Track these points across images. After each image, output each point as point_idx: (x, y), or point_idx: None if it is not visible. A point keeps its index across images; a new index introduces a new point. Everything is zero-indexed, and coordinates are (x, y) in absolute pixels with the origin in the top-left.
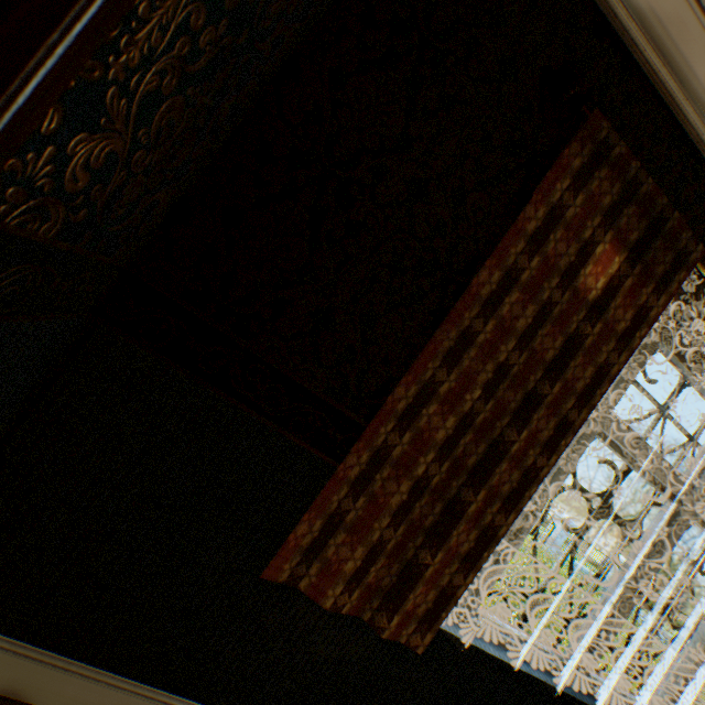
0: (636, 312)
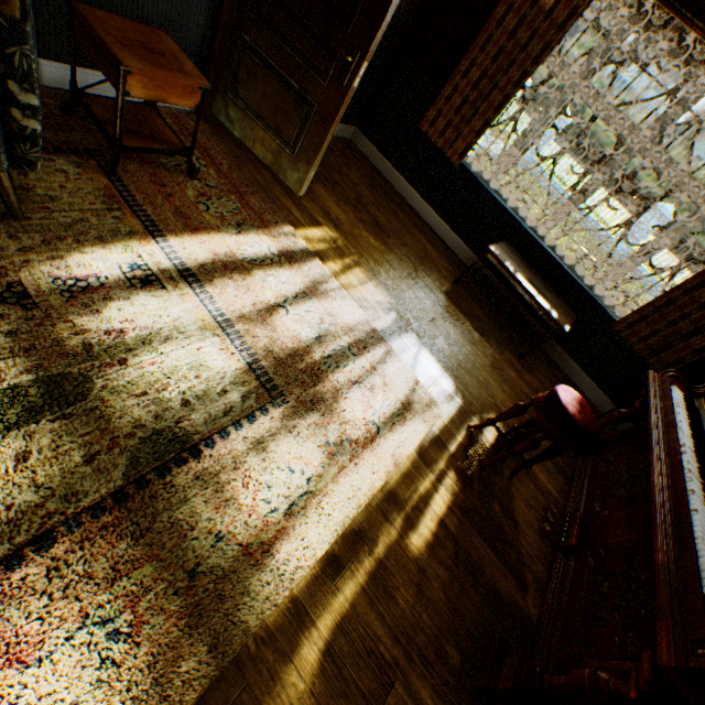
0: (569, 12)
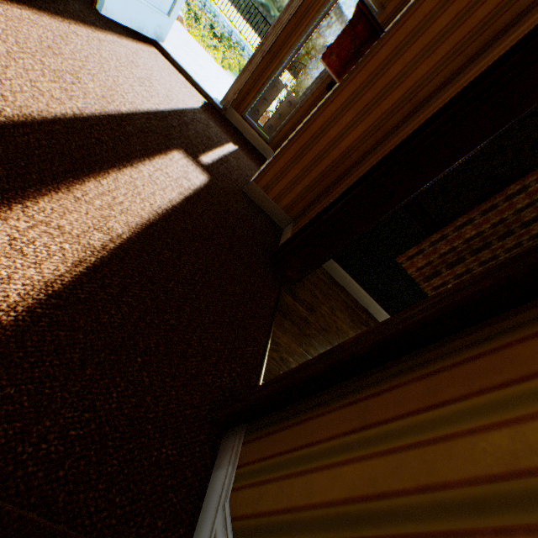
0: None
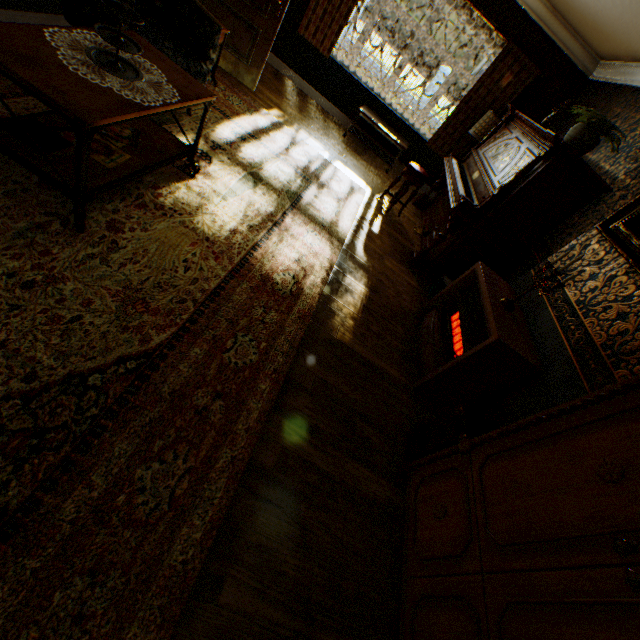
0: None
